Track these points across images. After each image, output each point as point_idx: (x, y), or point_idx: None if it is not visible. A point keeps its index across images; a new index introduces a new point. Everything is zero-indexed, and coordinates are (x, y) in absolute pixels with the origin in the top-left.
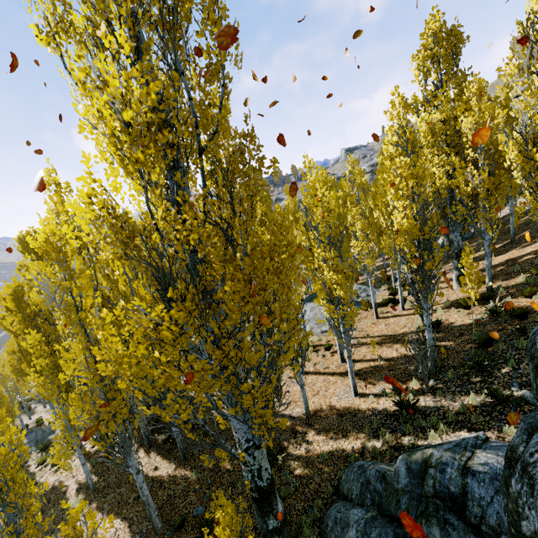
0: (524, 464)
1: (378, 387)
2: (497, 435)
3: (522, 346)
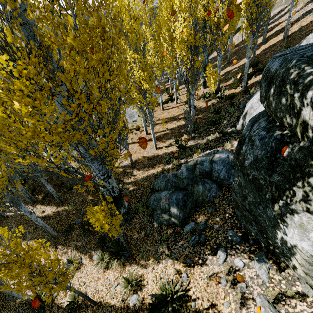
0: (250, 137)
1: (167, 143)
2: (221, 148)
3: (232, 111)
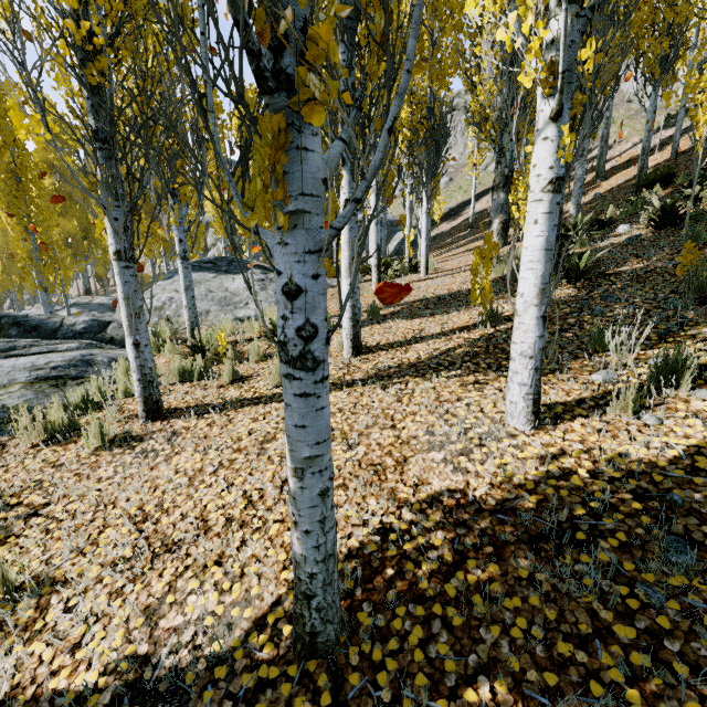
0: None
1: (587, 375)
2: None
3: None
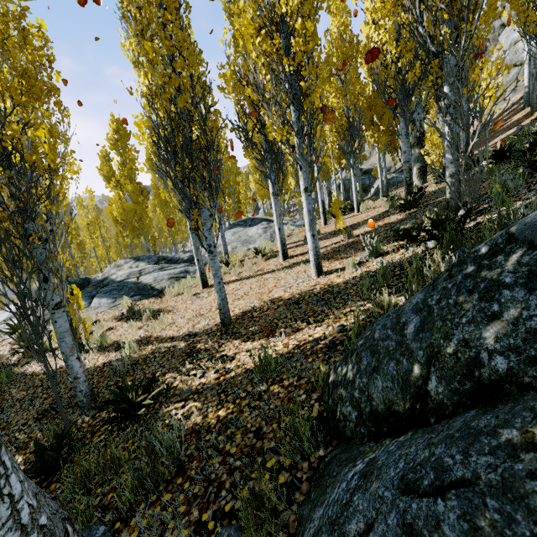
0: None
1: (358, 257)
2: None
3: None
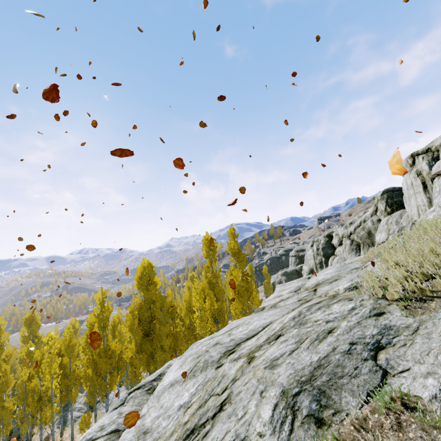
0: None
1: None
2: None
3: None
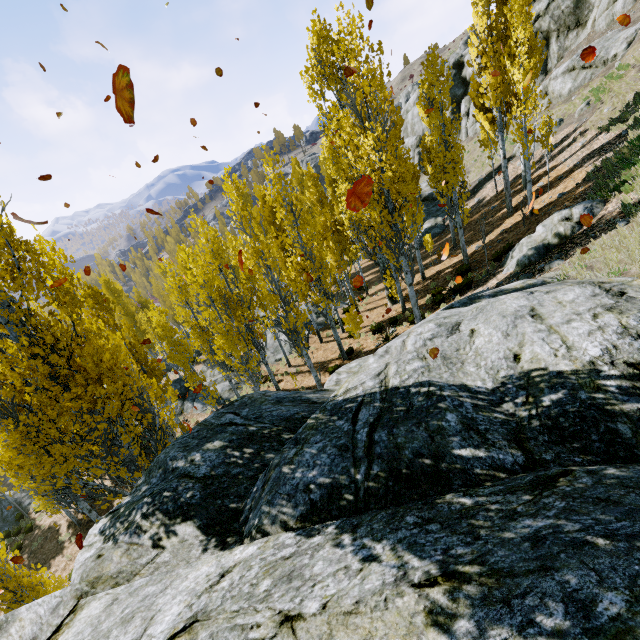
0: None
1: None
2: None
3: None
